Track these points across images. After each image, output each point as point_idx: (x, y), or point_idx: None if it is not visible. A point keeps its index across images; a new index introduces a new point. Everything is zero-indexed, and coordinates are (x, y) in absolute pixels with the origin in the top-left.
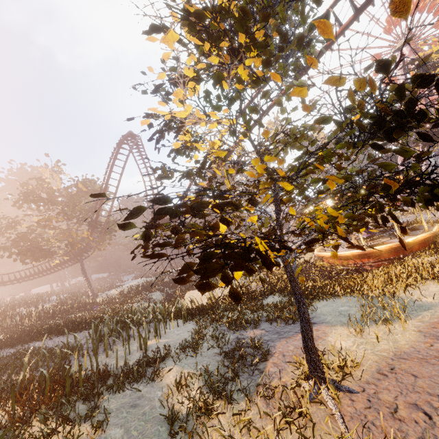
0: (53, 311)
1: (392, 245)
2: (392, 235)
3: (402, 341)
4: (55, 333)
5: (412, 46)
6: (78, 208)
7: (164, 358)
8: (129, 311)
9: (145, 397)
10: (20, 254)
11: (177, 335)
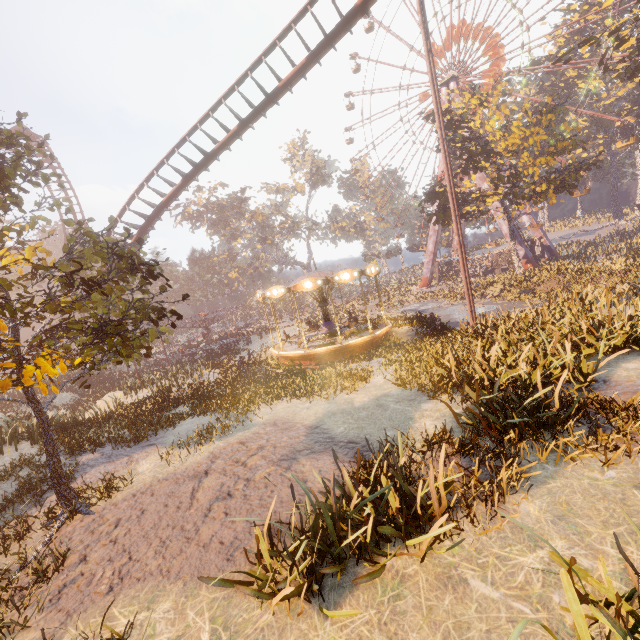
0: None
1: (331, 348)
2: (351, 333)
3: (187, 463)
4: None
5: (462, 83)
6: None
7: None
8: None
9: None
10: None
11: (1, 463)
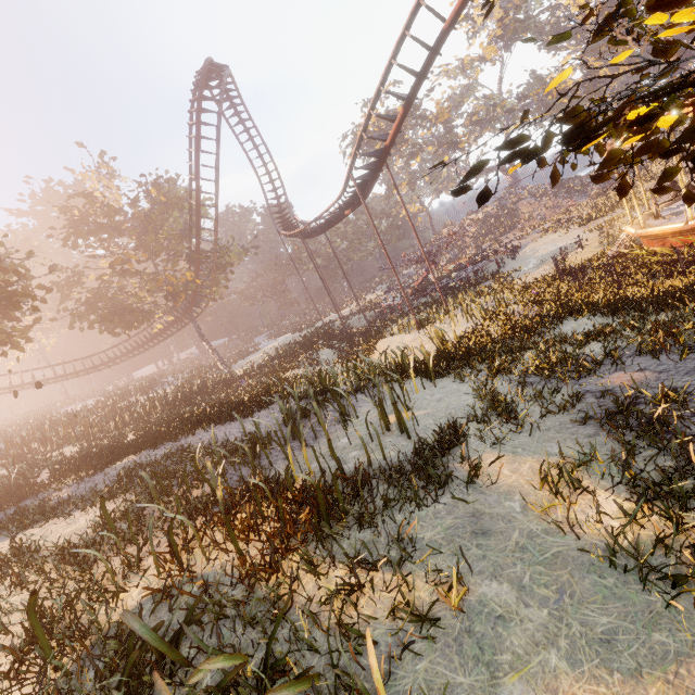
0: (183, 395)
1: None
2: None
3: None
4: (208, 422)
5: None
6: (163, 233)
7: (458, 441)
8: (308, 379)
9: (487, 514)
10: (104, 322)
11: (438, 402)
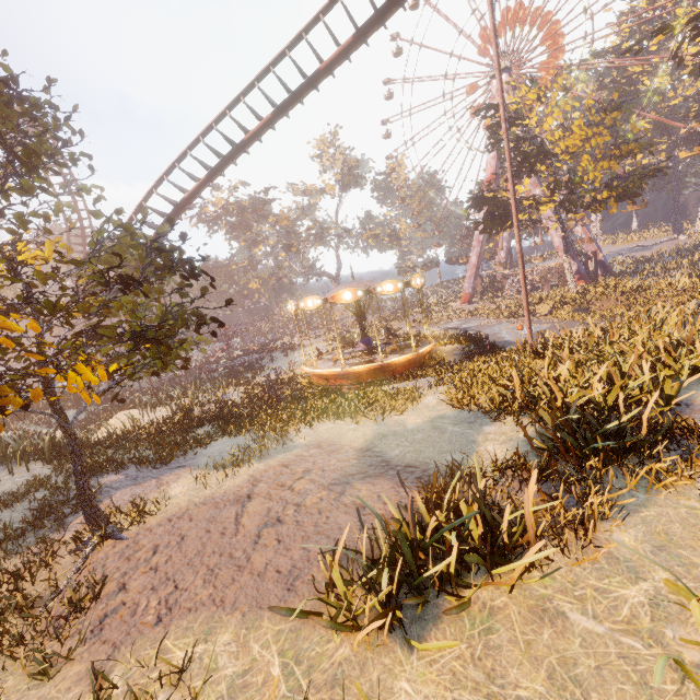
0: None
1: (370, 367)
2: (391, 351)
3: (226, 487)
4: None
5: (515, 75)
6: None
7: None
8: None
9: None
10: None
11: (12, 485)
